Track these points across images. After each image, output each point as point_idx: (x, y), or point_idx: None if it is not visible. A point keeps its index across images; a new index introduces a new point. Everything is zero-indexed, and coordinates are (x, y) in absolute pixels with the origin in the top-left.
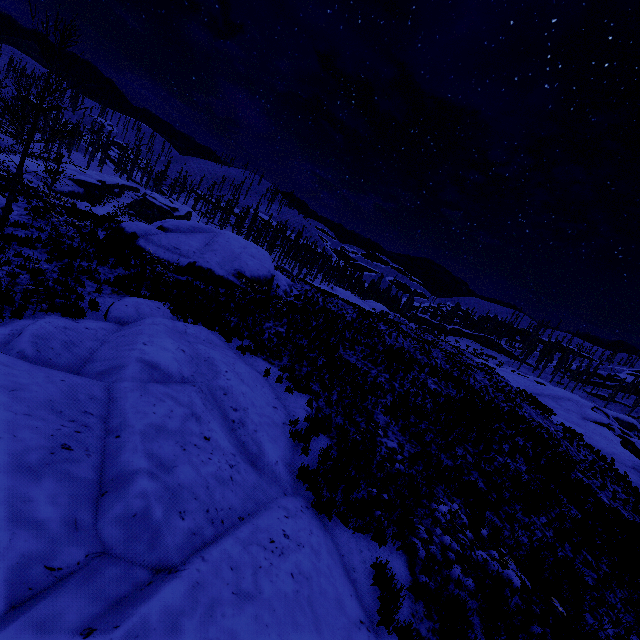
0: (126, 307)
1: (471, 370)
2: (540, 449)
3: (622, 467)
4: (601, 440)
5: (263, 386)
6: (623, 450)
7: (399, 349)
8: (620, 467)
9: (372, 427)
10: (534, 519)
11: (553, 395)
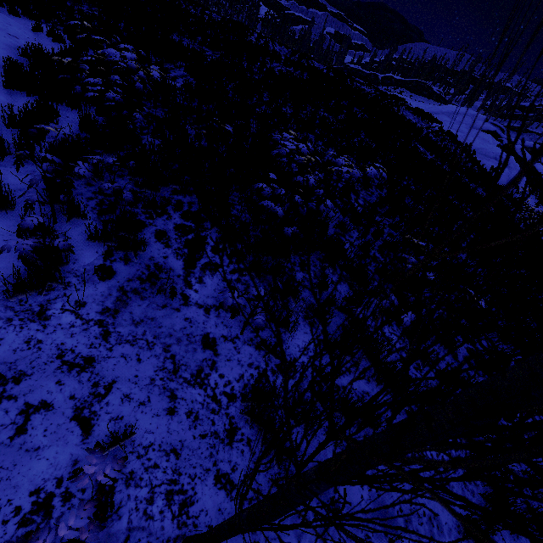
0: None
1: (358, 81)
2: (382, 122)
3: (483, 158)
4: (476, 140)
5: (11, 25)
6: (493, 147)
7: (261, 46)
8: (481, 157)
9: (147, 65)
10: (309, 136)
11: (450, 112)
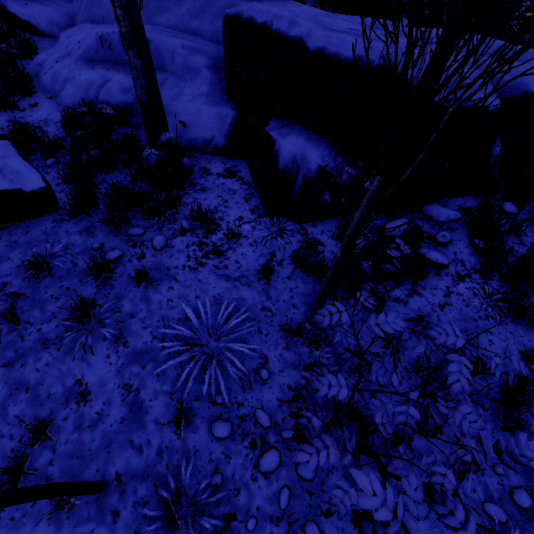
0: (30, 6)
1: None
2: None
3: None
4: None
5: None
6: None
7: None
8: None
9: None
10: None
11: None
